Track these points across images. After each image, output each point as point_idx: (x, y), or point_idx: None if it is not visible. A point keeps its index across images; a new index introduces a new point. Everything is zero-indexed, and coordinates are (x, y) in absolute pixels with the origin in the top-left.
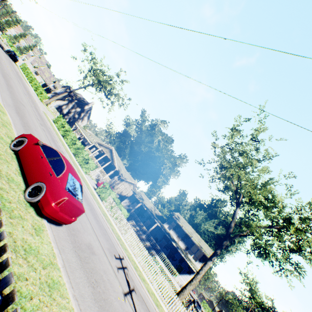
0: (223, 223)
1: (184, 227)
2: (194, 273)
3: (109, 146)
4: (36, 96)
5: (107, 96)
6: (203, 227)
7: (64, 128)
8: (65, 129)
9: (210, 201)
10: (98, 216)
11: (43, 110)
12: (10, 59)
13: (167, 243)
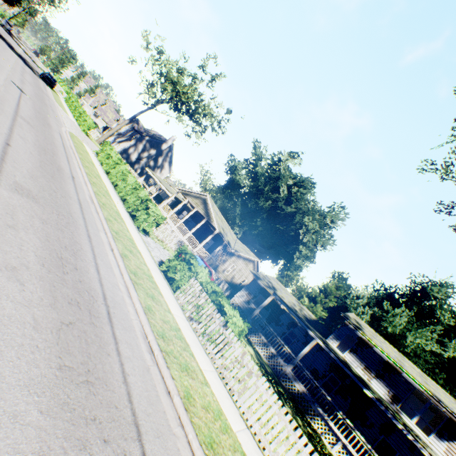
0: (451, 331)
1: (380, 347)
2: None
3: (201, 193)
4: (72, 123)
5: (192, 115)
6: (412, 343)
7: (109, 159)
8: (112, 161)
9: (410, 287)
10: (120, 350)
11: (70, 132)
12: (40, 80)
13: (343, 382)
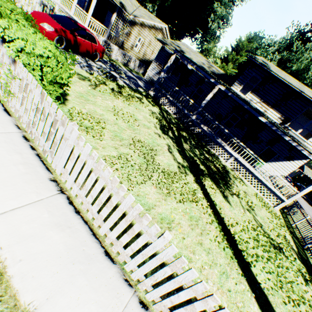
0: None
1: (284, 79)
2: (301, 159)
3: None
4: None
5: None
6: None
7: None
8: None
9: None
10: None
11: None
12: None
13: (242, 118)
